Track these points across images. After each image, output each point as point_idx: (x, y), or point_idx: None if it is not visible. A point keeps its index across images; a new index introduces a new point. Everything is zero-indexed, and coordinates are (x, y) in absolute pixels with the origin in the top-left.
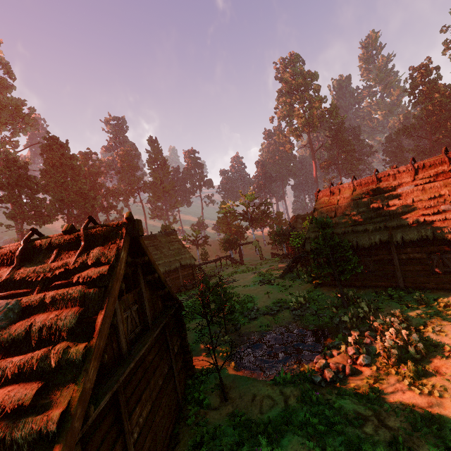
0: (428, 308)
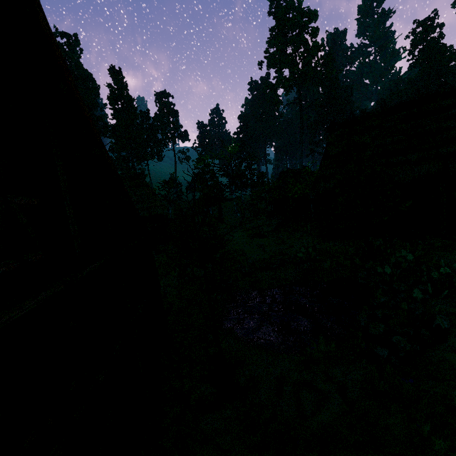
0: None
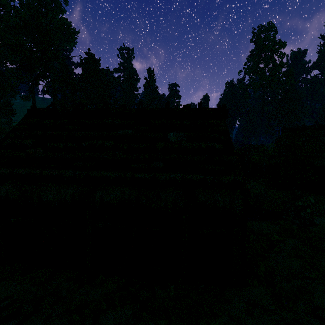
0: None
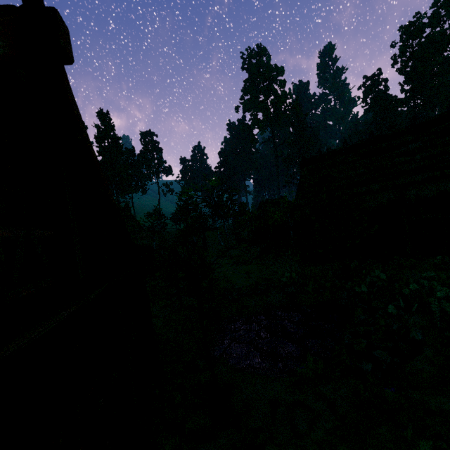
0: None
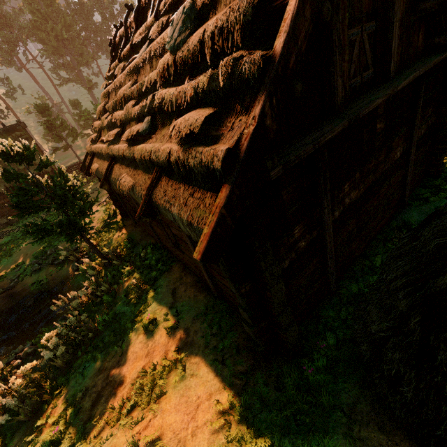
0: (131, 308)
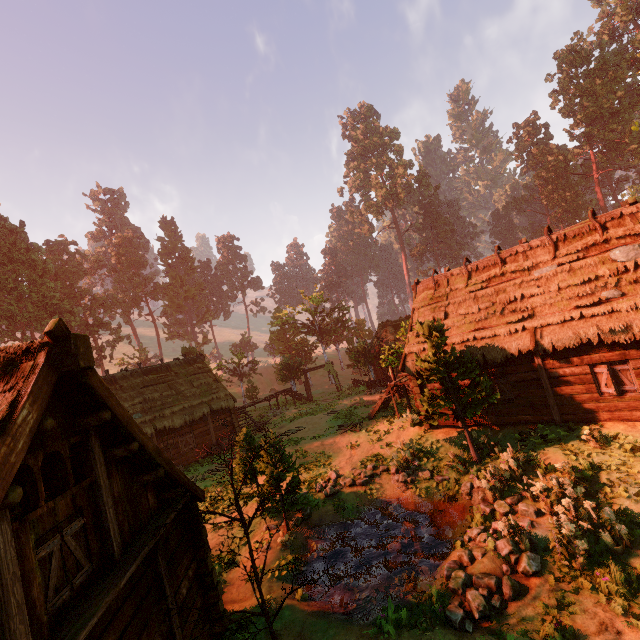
0: (608, 454)
